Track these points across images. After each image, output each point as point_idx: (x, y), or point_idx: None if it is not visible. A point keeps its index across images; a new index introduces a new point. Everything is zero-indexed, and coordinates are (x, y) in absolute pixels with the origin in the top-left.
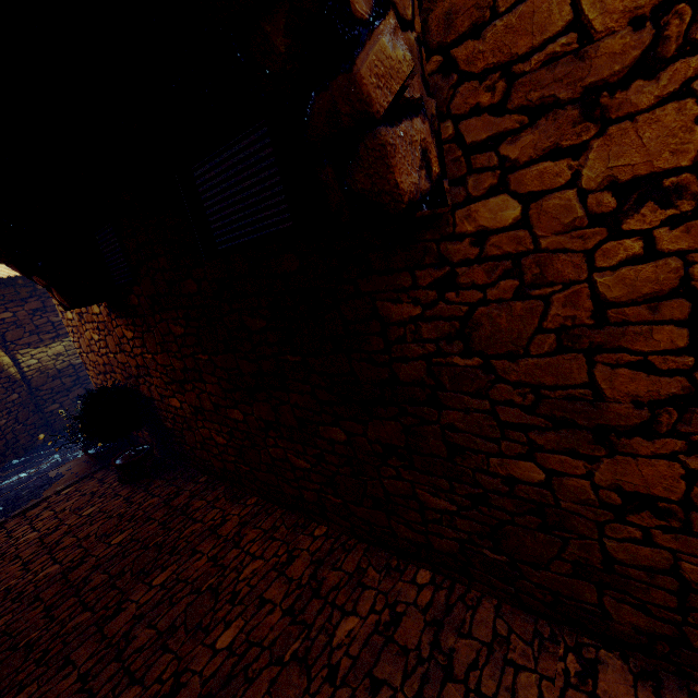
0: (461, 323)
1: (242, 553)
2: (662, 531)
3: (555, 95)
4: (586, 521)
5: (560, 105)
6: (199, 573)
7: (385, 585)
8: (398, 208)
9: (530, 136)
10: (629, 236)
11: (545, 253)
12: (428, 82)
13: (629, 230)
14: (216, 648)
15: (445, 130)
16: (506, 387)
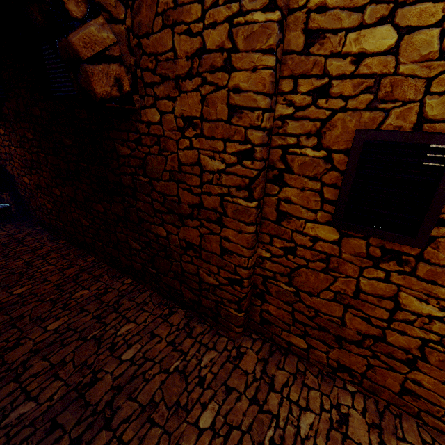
0: (143, 161)
1: (45, 262)
2: (195, 258)
3: (169, 74)
4: (177, 254)
5: (170, 79)
6: (16, 266)
7: (109, 281)
8: (97, 100)
9: (162, 88)
10: (187, 138)
11: (166, 138)
12: (133, 49)
13: (187, 136)
14: (12, 293)
15: (138, 73)
16: (156, 193)
